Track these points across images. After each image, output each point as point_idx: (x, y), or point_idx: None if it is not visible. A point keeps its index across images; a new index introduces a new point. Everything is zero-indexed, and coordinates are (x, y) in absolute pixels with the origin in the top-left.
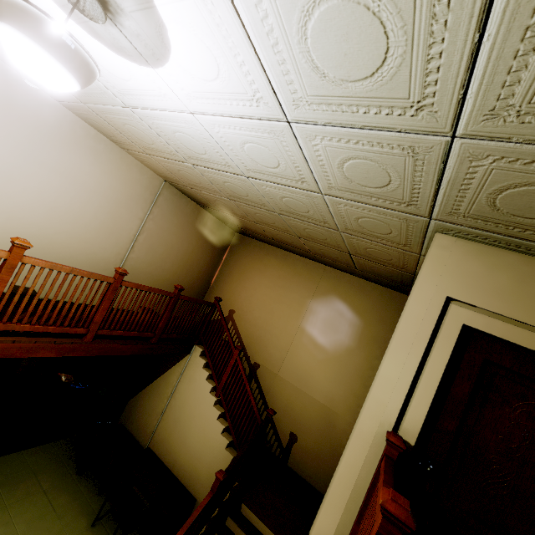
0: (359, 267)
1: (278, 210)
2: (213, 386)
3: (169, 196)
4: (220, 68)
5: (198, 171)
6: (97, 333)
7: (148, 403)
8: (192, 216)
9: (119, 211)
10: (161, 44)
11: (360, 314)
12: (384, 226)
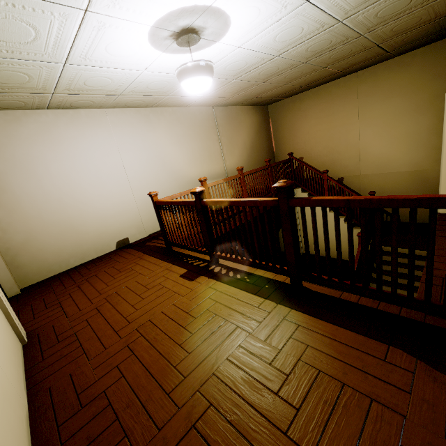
0: (390, 50)
1: (305, 60)
2: None
3: (220, 115)
4: (260, 10)
5: (239, 81)
6: None
7: None
8: (238, 116)
9: (206, 143)
10: (225, 26)
11: (410, 87)
12: (403, 2)
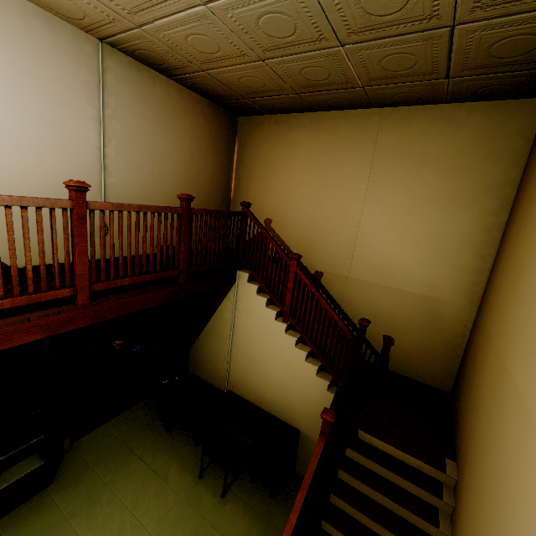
0: (455, 69)
1: None
2: (277, 312)
3: (120, 71)
4: None
5: None
6: (92, 289)
7: (210, 348)
8: (169, 100)
9: (54, 110)
10: None
11: (454, 160)
12: None
